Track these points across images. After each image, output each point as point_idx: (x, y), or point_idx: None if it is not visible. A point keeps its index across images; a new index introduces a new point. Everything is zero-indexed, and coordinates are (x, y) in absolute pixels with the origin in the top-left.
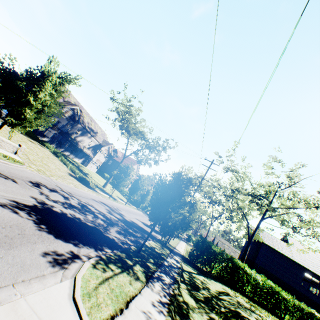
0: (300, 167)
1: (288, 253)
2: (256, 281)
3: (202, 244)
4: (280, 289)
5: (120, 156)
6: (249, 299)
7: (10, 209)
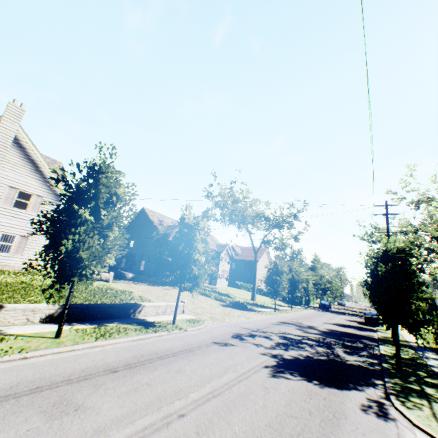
0: None
1: None
2: None
3: None
4: None
5: (240, 252)
6: None
7: (280, 376)
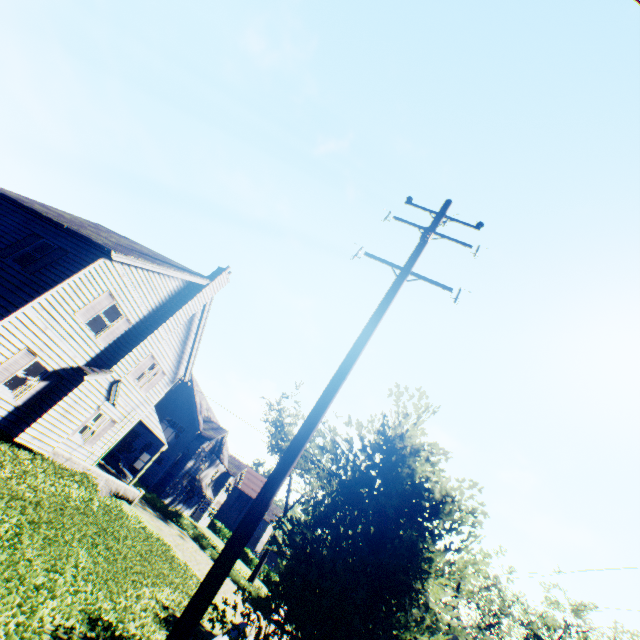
0: (591, 608)
1: None
2: None
3: None
4: None
5: None
6: None
7: None
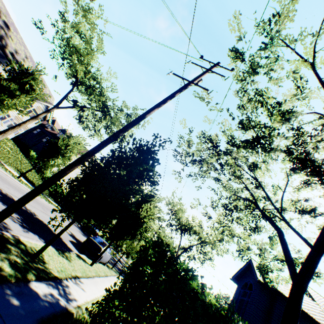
0: None
1: None
2: None
3: (153, 273)
4: None
5: None
6: None
7: None
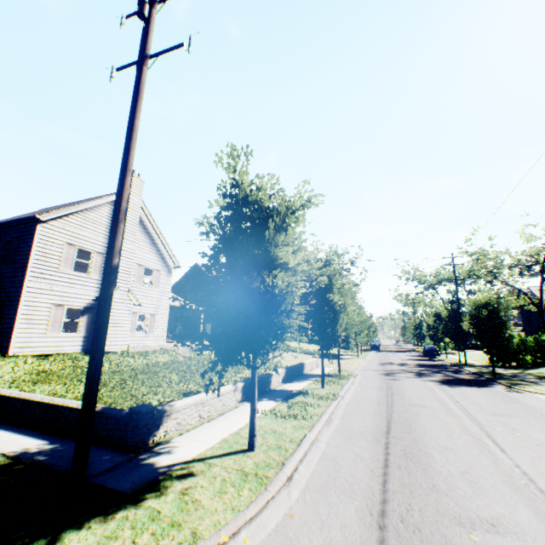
0: None
1: None
2: None
3: None
4: None
5: None
6: None
7: (455, 387)
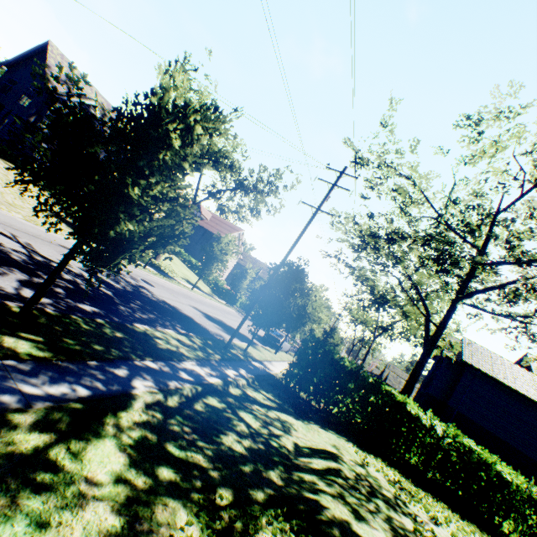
0: None
1: (528, 390)
2: (433, 437)
3: (312, 353)
4: (494, 459)
5: (206, 218)
6: (408, 476)
7: None
